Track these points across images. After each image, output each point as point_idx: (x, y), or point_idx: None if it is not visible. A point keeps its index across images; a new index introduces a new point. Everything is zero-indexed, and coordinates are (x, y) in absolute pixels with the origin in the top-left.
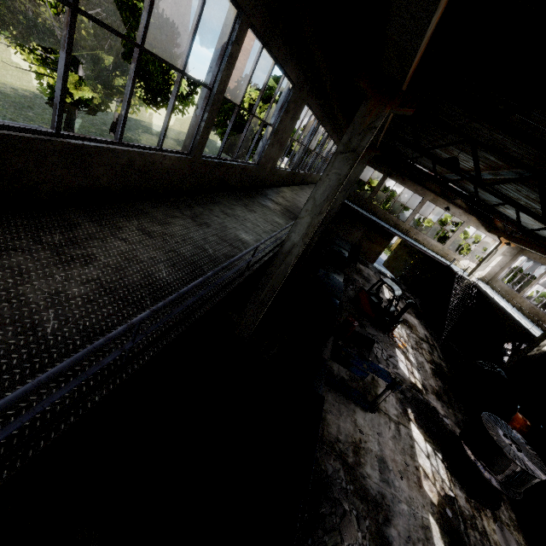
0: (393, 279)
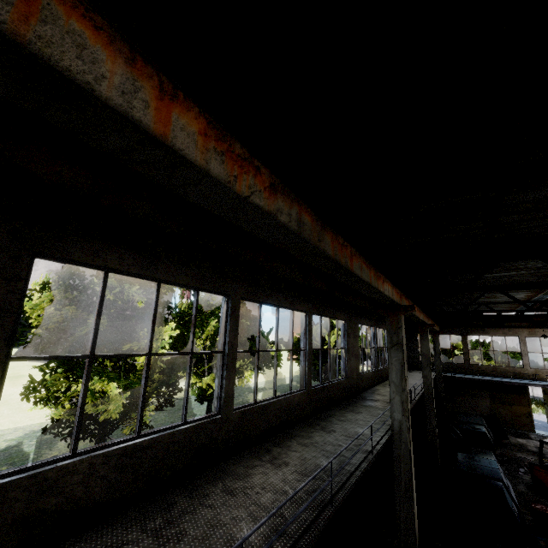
0: None
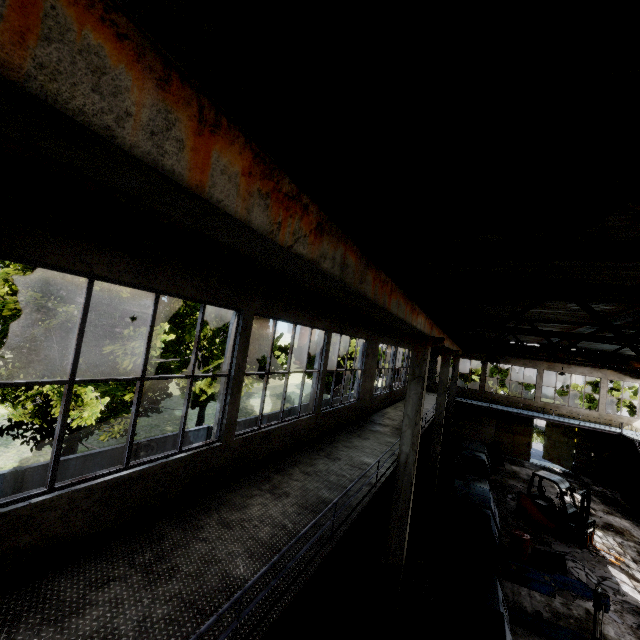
0: (566, 473)
